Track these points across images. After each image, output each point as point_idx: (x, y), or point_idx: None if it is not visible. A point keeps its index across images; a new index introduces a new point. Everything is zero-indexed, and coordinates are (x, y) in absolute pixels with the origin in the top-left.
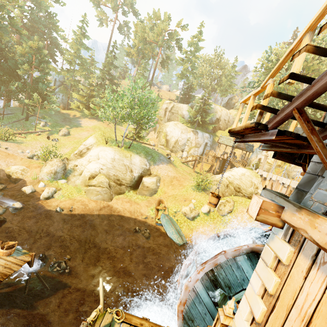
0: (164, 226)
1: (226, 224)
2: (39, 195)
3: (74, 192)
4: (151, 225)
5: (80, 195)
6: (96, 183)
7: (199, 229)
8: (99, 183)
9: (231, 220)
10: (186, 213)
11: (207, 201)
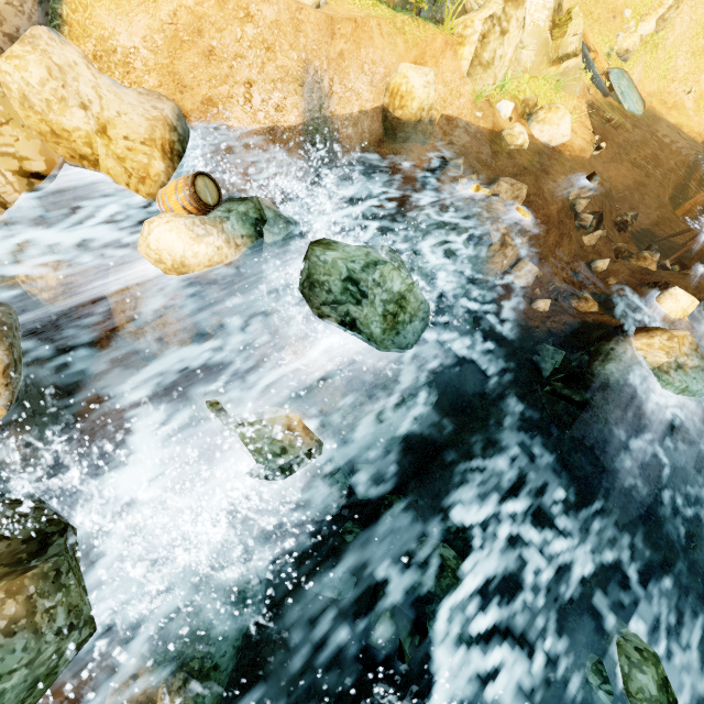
0: (623, 94)
1: (656, 48)
2: (536, 141)
3: (549, 94)
4: (602, 102)
5: (562, 96)
6: (577, 44)
7: (634, 77)
8: (580, 40)
9: (665, 37)
10: (629, 51)
11: (644, 4)
